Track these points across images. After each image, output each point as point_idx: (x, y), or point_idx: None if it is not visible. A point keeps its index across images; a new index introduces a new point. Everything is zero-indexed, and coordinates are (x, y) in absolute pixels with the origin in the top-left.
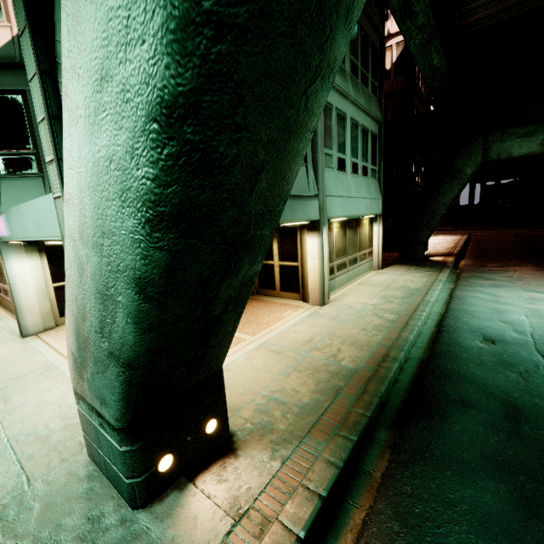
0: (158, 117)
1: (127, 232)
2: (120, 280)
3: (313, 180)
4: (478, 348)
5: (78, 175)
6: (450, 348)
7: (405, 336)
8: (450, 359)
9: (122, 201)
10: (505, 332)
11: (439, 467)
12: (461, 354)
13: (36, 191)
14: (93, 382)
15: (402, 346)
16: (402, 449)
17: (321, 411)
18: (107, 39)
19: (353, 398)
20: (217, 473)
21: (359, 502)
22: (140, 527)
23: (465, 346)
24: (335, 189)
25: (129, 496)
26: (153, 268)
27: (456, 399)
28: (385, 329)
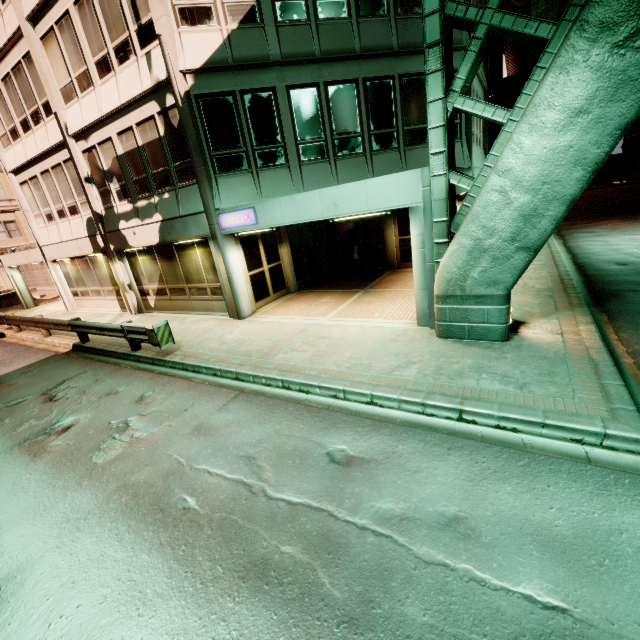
0: (622, 129)
1: (573, 178)
2: (553, 203)
3: (467, 154)
4: (617, 269)
5: (526, 156)
6: (598, 272)
7: (563, 270)
8: (604, 276)
9: (575, 164)
10: (629, 259)
11: (637, 310)
12: (609, 273)
13: (248, 186)
14: (482, 276)
15: (567, 274)
16: (612, 309)
17: (553, 304)
18: (592, 97)
19: (565, 297)
20: (526, 328)
21: (606, 327)
22: (515, 344)
23: (608, 269)
24: (474, 161)
25: (503, 334)
26: (580, 193)
27: (625, 290)
28: (543, 269)
